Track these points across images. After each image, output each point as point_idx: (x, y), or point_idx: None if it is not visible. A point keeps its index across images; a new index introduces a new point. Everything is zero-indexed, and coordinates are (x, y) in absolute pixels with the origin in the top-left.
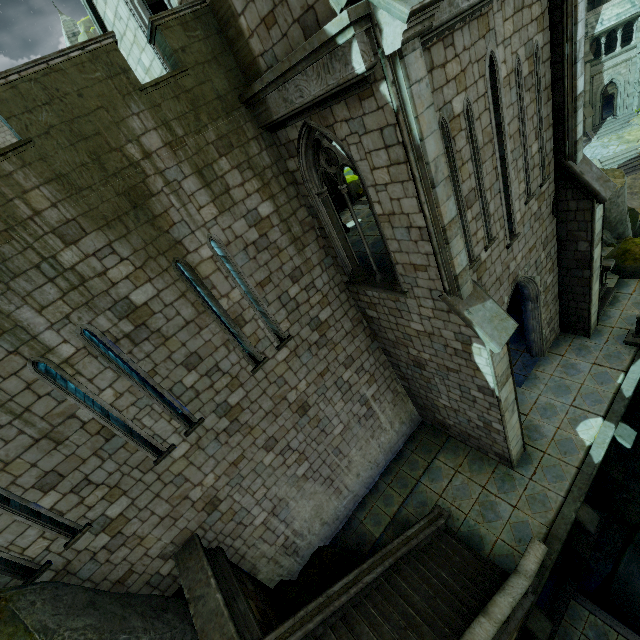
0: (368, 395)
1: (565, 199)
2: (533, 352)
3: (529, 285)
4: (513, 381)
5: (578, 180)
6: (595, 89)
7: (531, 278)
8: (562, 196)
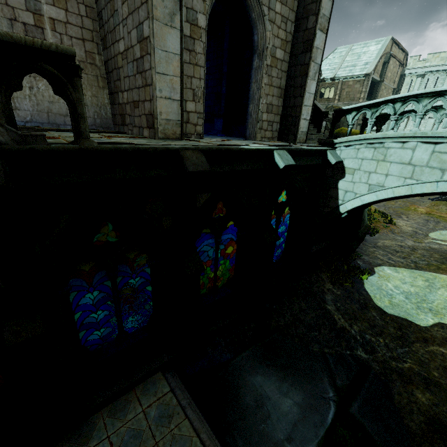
0: (45, 11)
1: None
2: (248, 131)
3: (259, 26)
4: None
5: None
6: None
7: (261, 4)
8: None
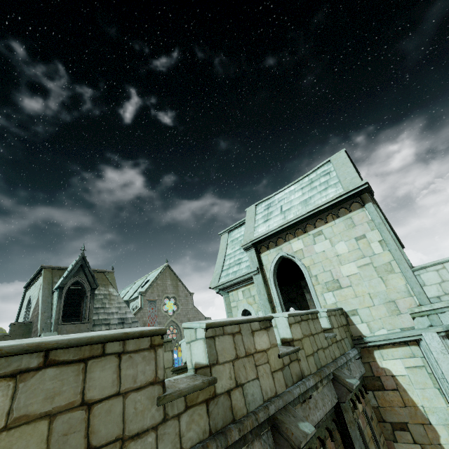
0: None
1: None
2: None
3: None
4: None
5: None
6: None
7: None
8: None
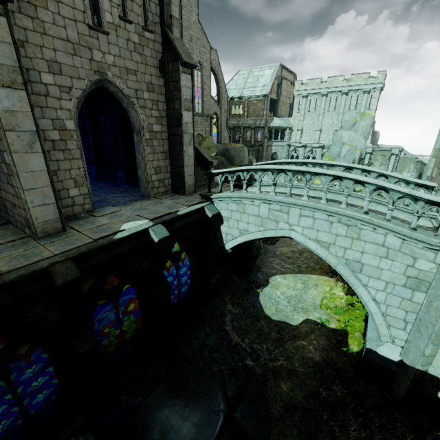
0: None
1: (167, 62)
2: (141, 191)
3: (132, 112)
4: (29, 101)
5: (171, 42)
6: (268, 152)
7: (128, 98)
8: (166, 59)
